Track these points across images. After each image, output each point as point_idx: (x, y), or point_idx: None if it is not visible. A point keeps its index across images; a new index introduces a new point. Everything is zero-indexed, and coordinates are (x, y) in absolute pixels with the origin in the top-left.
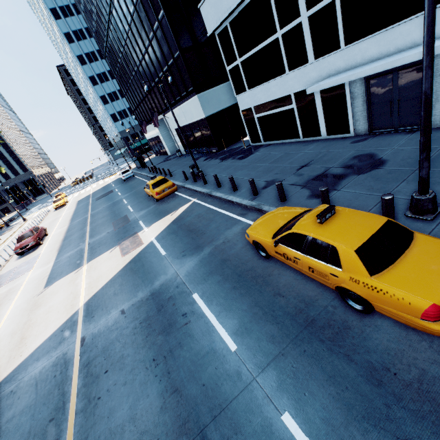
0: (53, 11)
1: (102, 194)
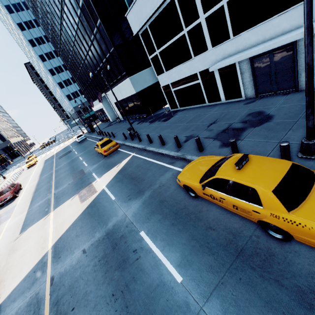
0: (19, 25)
1: (63, 154)
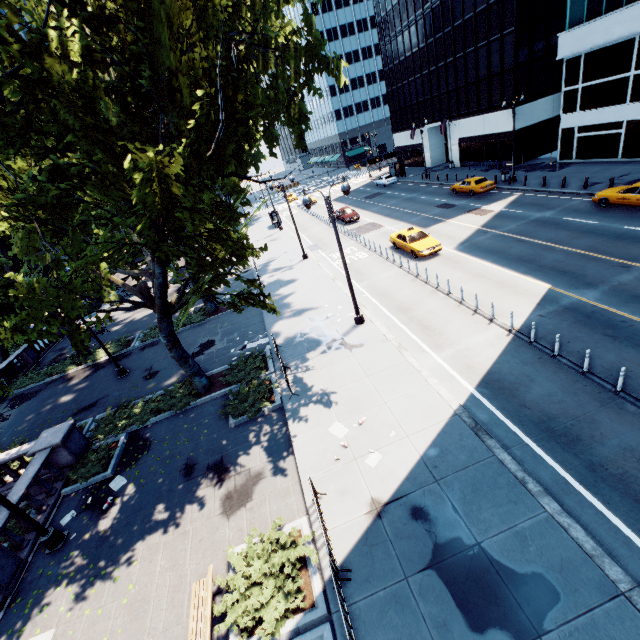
0: None
1: (368, 195)
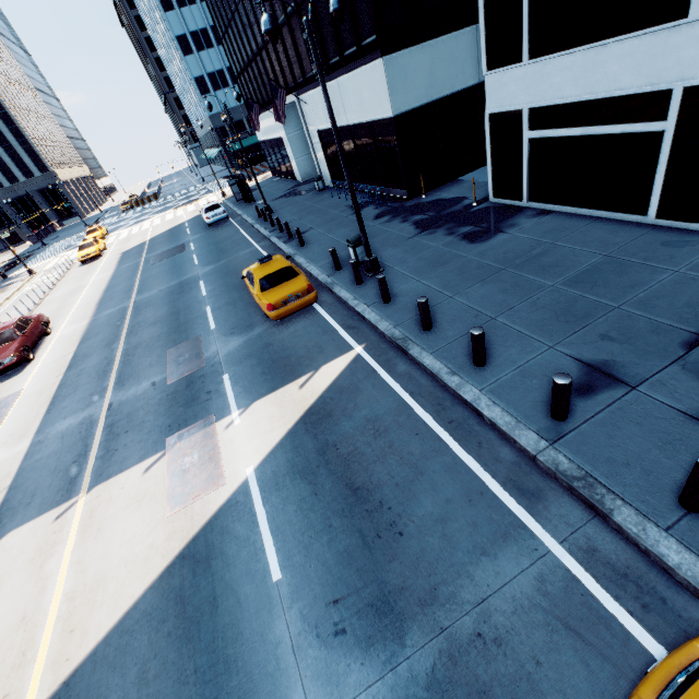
0: None
1: (164, 250)
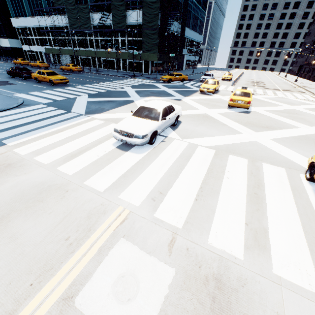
0: None
1: None
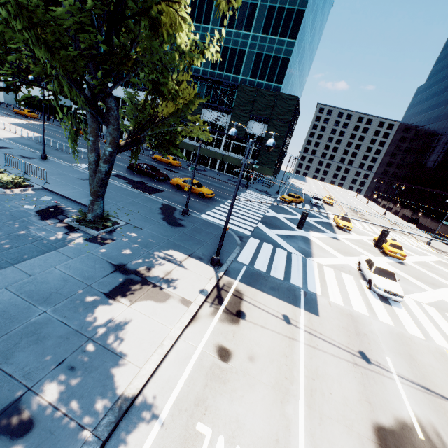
0: None
1: None
